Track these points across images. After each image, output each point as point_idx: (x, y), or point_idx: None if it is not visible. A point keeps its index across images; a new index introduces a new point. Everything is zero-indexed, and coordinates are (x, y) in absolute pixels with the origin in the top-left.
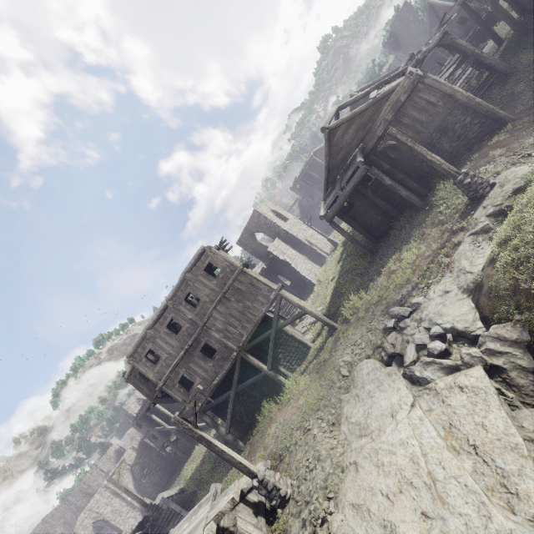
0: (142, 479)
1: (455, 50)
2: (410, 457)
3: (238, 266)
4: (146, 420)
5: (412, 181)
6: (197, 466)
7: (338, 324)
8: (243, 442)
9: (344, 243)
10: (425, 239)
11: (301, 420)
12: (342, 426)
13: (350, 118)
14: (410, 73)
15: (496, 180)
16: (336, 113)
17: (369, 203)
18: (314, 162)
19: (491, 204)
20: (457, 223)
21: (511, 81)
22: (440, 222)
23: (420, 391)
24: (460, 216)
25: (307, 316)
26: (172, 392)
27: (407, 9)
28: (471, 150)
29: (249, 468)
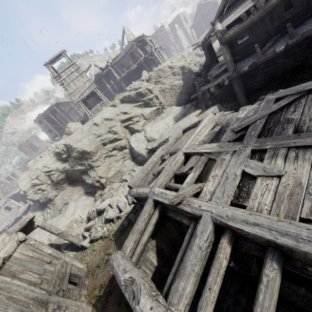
0: None
1: None
2: None
3: (168, 33)
4: None
5: (209, 26)
6: None
7: None
8: None
9: None
10: None
11: None
12: None
13: (203, 4)
14: None
15: None
16: None
17: (201, 28)
18: None
19: None
20: None
21: None
22: None
23: None
24: None
25: None
26: None
27: None
28: None
29: None
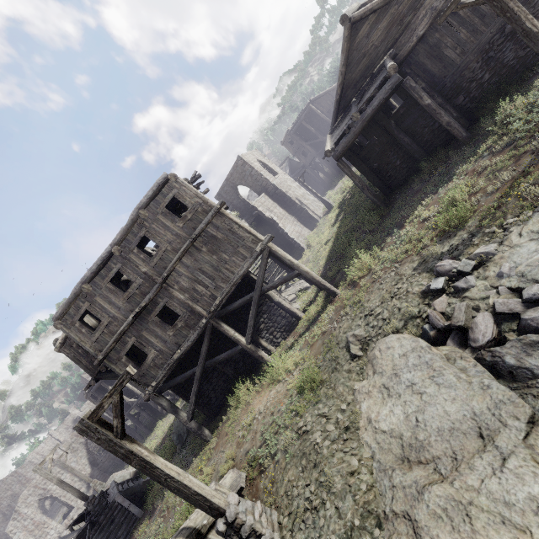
0: (101, 450)
1: None
2: None
3: (213, 205)
4: (103, 392)
5: (452, 108)
6: (156, 446)
7: (339, 289)
8: (209, 429)
9: (340, 204)
10: (484, 172)
11: (292, 413)
12: (363, 434)
13: (384, 4)
14: None
15: None
16: None
17: (389, 139)
18: (311, 113)
19: None
20: None
21: None
22: (508, 148)
23: (515, 390)
24: None
25: (295, 282)
26: (116, 367)
27: None
28: None
29: (211, 502)
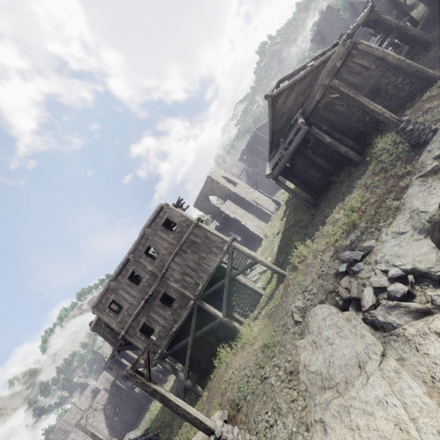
0: (114, 416)
1: (380, 27)
2: (394, 422)
3: (193, 221)
4: (116, 363)
5: (349, 140)
6: (161, 407)
7: (287, 271)
8: (201, 386)
9: (286, 202)
10: (369, 188)
11: (257, 366)
12: (301, 375)
13: (291, 86)
14: (344, 41)
15: (437, 126)
16: (277, 86)
17: (309, 162)
18: (258, 136)
19: (436, 147)
20: (401, 168)
21: (434, 47)
22: (382, 171)
23: (385, 337)
24: (403, 162)
25: (257, 266)
26: (133, 340)
27: (330, 11)
28: (404, 108)
29: (205, 424)
